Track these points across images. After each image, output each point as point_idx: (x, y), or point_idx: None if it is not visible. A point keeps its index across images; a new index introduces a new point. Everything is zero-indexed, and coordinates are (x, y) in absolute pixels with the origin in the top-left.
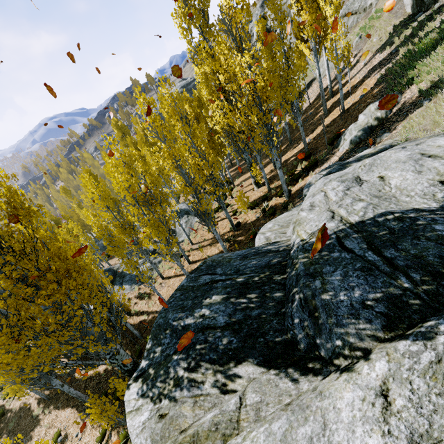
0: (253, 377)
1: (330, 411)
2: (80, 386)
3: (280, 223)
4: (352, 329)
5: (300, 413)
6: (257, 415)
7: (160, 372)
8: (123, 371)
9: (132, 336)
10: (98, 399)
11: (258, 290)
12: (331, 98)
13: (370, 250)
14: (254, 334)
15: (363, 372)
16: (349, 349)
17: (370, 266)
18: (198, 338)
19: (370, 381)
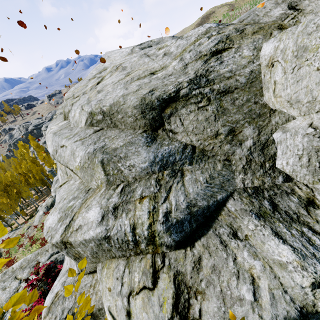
0: None
1: None
2: None
3: None
4: None
5: None
6: None
7: None
8: None
9: None
10: None
11: None
12: None
13: None
14: None
15: None
16: None
17: None
18: None
19: None
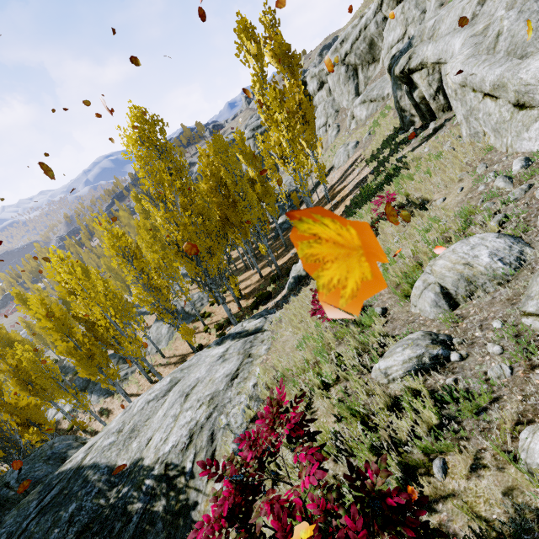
0: None
1: None
2: None
3: None
4: None
5: None
6: None
7: None
8: None
9: None
10: None
11: (2, 513)
12: (328, 203)
13: (38, 512)
14: None
15: None
16: None
17: (14, 533)
18: None
19: None
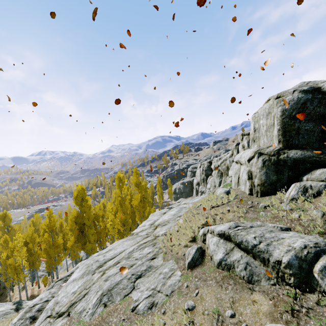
0: None
1: None
2: None
3: None
4: None
5: None
6: None
7: None
8: None
9: None
10: None
11: None
12: None
13: None
14: None
15: None
16: None
17: None
18: None
19: None
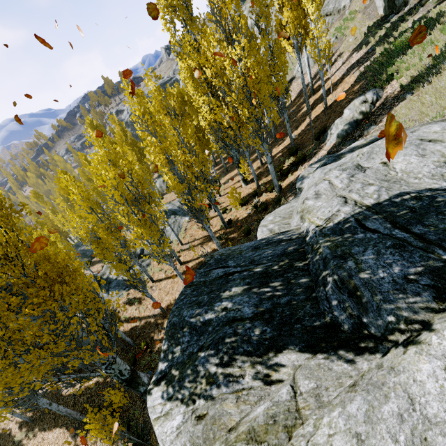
0: (298, 364)
1: (412, 385)
2: (68, 403)
3: (281, 215)
4: (402, 303)
5: (376, 391)
6: (319, 401)
7: (187, 372)
8: (121, 381)
9: (124, 344)
10: (98, 413)
11: (281, 278)
12: (313, 95)
13: (396, 229)
14: (289, 321)
15: (433, 342)
16: (405, 323)
17: (401, 243)
18: (225, 331)
19: (445, 350)
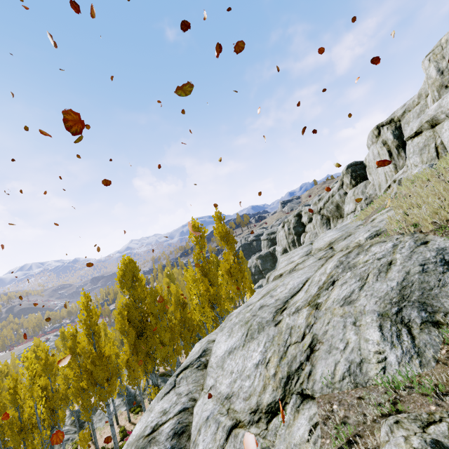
0: None
1: None
2: None
3: None
4: None
5: None
6: None
7: None
8: None
9: None
10: None
11: None
12: None
13: None
14: None
15: None
16: None
17: None
18: None
19: None
